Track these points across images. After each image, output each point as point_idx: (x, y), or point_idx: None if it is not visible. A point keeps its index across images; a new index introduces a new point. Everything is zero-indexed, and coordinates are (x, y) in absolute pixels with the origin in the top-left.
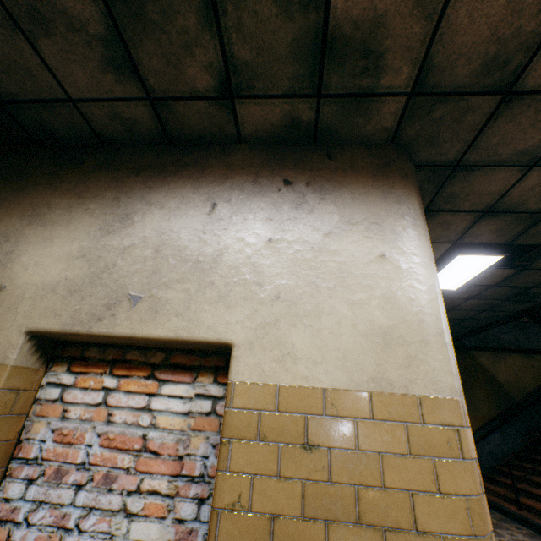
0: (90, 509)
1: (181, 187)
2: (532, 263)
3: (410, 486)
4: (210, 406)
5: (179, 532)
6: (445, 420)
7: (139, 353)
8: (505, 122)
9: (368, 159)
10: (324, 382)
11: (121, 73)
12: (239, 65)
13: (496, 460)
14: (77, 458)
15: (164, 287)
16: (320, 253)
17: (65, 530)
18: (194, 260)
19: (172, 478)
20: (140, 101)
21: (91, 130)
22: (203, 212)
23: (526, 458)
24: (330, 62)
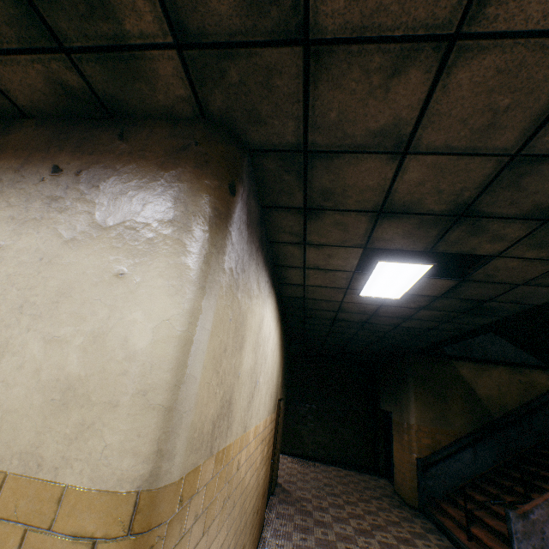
0: None
1: None
2: (471, 274)
3: None
4: None
5: None
6: (83, 528)
7: None
8: (331, 88)
9: (166, 140)
10: None
11: None
12: None
13: (463, 480)
14: None
15: None
16: (47, 267)
17: None
18: None
19: None
20: None
21: None
22: None
23: (494, 482)
24: None
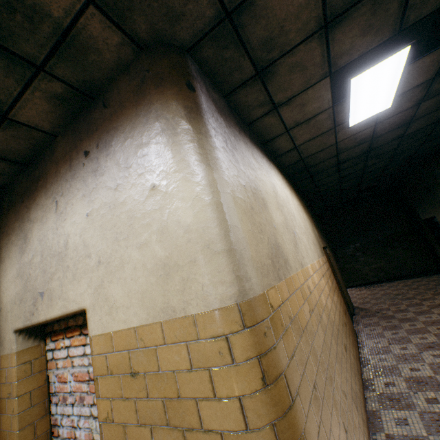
0: (82, 415)
1: (40, 198)
2: None
3: (196, 395)
4: None
5: None
6: (216, 332)
7: (74, 320)
8: None
9: (129, 86)
10: (134, 322)
11: None
12: None
13: None
14: (70, 388)
15: (50, 281)
16: (115, 209)
17: (77, 427)
18: (58, 253)
19: None
20: None
21: None
22: (53, 212)
23: None
24: (3, 39)
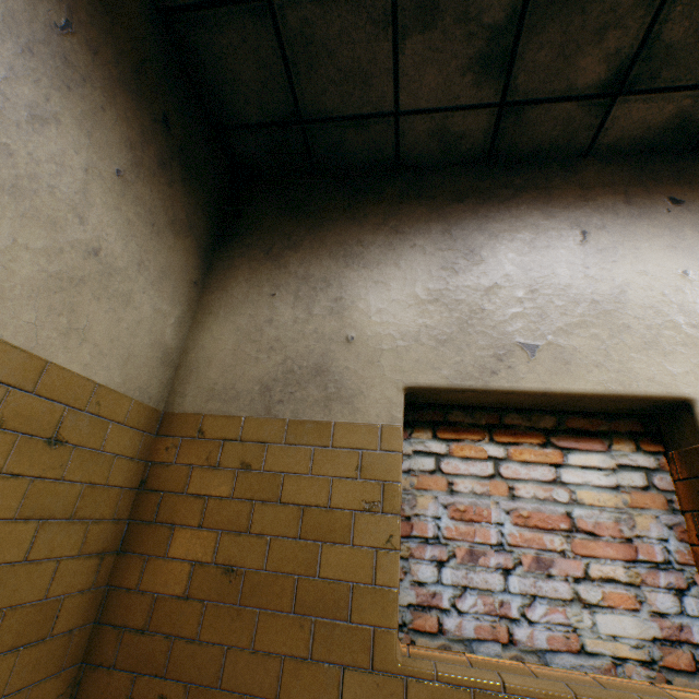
0: (525, 597)
1: (527, 214)
2: None
3: None
4: (639, 480)
5: (658, 628)
6: None
7: (515, 417)
8: None
9: None
10: None
11: (486, 72)
12: (657, 49)
13: None
14: (484, 539)
15: (562, 333)
16: None
17: (503, 621)
18: (589, 300)
19: (622, 565)
20: (486, 108)
21: (394, 151)
22: (572, 243)
23: None
24: None
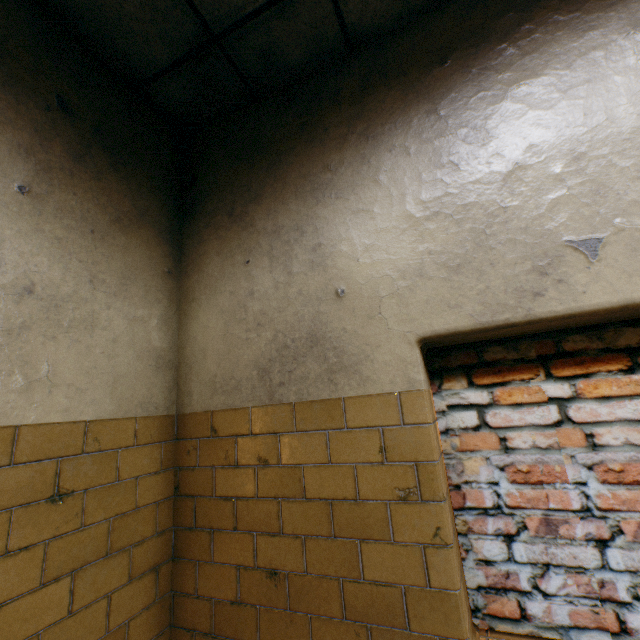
0: (635, 573)
1: (546, 41)
2: None
3: None
4: None
5: None
6: None
7: (578, 339)
8: None
9: None
10: None
11: None
12: None
13: None
14: (562, 502)
15: (639, 209)
16: None
17: (607, 602)
18: None
19: None
20: None
21: (339, 28)
22: (632, 58)
23: None
24: None
